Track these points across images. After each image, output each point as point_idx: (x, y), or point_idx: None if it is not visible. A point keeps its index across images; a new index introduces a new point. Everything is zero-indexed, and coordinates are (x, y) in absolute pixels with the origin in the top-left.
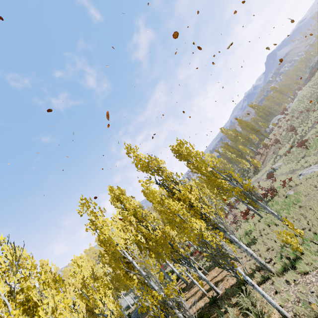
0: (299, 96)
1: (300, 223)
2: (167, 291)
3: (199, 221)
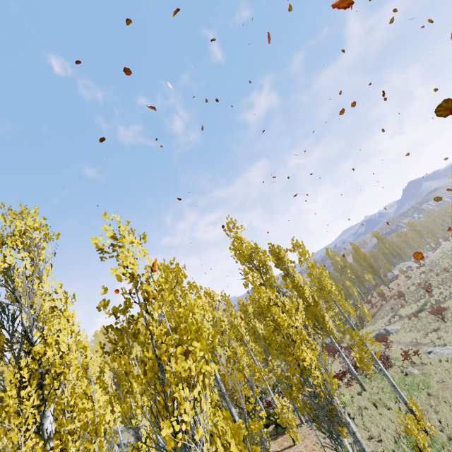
0: (443, 248)
1: (427, 417)
2: (254, 428)
3: (310, 353)
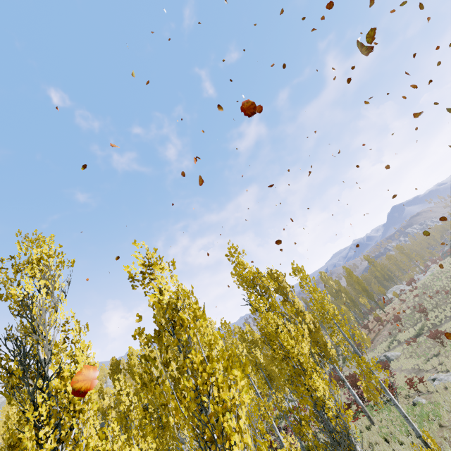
0: (433, 270)
1: None
2: None
3: (322, 382)
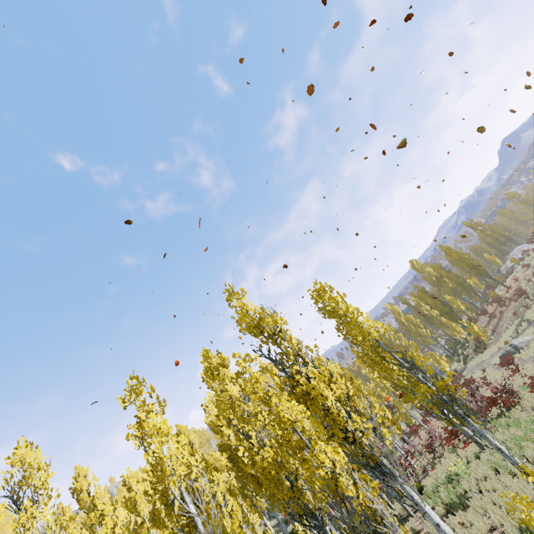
0: None
1: None
2: None
3: (334, 451)
